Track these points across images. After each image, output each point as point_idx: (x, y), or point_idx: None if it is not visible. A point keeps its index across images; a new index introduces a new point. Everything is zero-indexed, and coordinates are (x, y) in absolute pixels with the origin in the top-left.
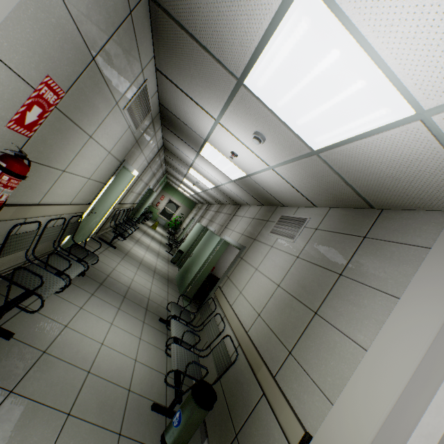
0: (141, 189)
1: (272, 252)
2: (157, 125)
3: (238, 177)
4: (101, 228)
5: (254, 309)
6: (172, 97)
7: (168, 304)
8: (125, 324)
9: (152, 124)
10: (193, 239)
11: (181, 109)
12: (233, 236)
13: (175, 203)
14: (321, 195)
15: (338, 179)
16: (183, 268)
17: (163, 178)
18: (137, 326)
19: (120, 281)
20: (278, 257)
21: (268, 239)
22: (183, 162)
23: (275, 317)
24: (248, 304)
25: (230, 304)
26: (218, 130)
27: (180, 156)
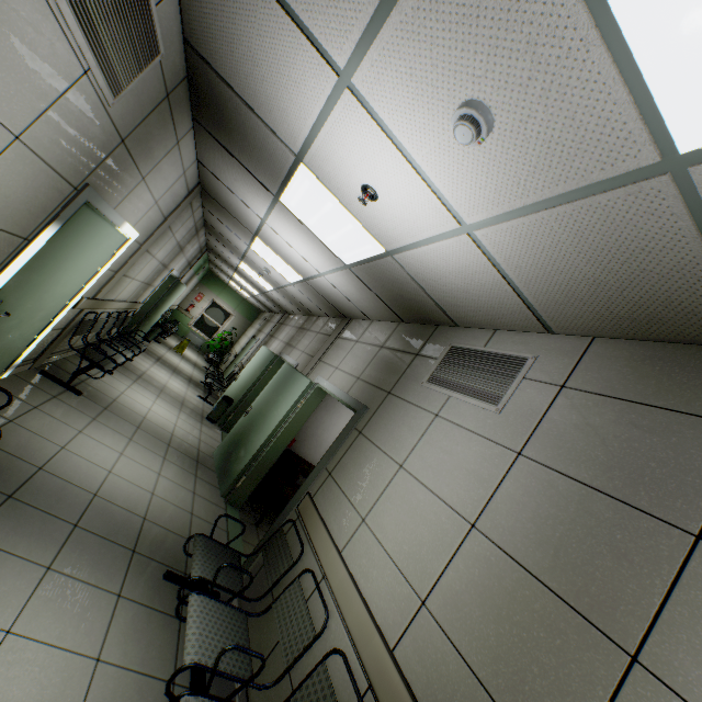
0: (150, 273)
1: (439, 428)
2: (181, 117)
3: (362, 257)
4: (47, 350)
5: (406, 581)
6: (217, 3)
7: (187, 539)
8: (59, 619)
9: (169, 108)
10: (253, 377)
11: (242, 50)
12: (337, 379)
13: (222, 308)
14: (590, 305)
15: (698, 259)
16: (231, 437)
17: (201, 260)
18: (94, 616)
19: (73, 479)
20: (459, 444)
21: (425, 397)
22: (241, 225)
23: (479, 628)
24: (386, 559)
25: (338, 546)
26: (339, 117)
27: (236, 209)
